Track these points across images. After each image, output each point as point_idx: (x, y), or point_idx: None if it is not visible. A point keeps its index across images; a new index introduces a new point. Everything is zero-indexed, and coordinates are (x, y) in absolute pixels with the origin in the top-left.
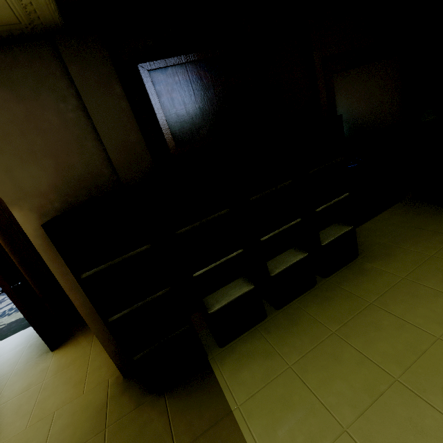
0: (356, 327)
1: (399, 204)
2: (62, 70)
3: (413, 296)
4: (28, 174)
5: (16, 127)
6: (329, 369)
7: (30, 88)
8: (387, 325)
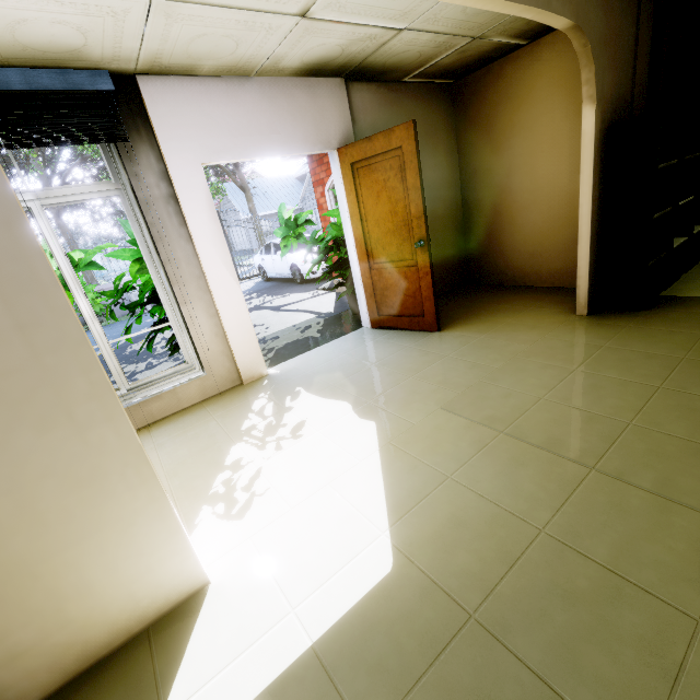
0: None
1: None
2: (637, 1)
3: None
4: (607, 80)
5: (614, 36)
6: None
7: (625, 7)
8: None
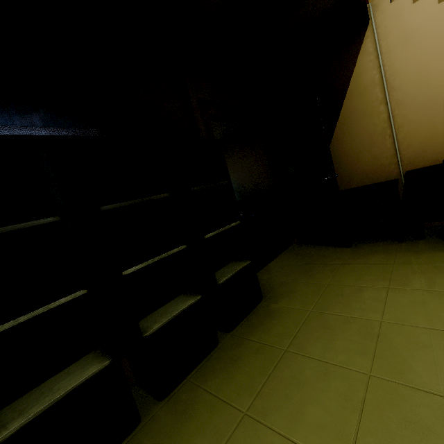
0: (274, 392)
1: (289, 248)
2: None
3: (326, 329)
4: None
5: None
6: None
7: None
8: (310, 376)
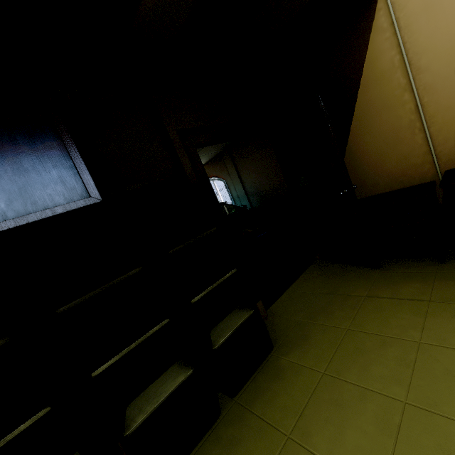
0: None
1: (311, 267)
2: None
3: (337, 407)
4: None
5: None
6: None
7: None
8: None
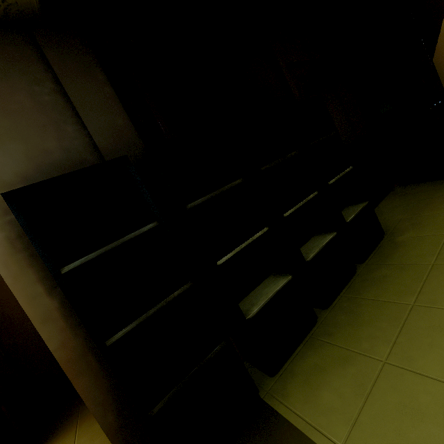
0: (435, 290)
1: (392, 192)
2: (38, 56)
3: None
4: None
5: None
6: (442, 345)
7: None
8: None
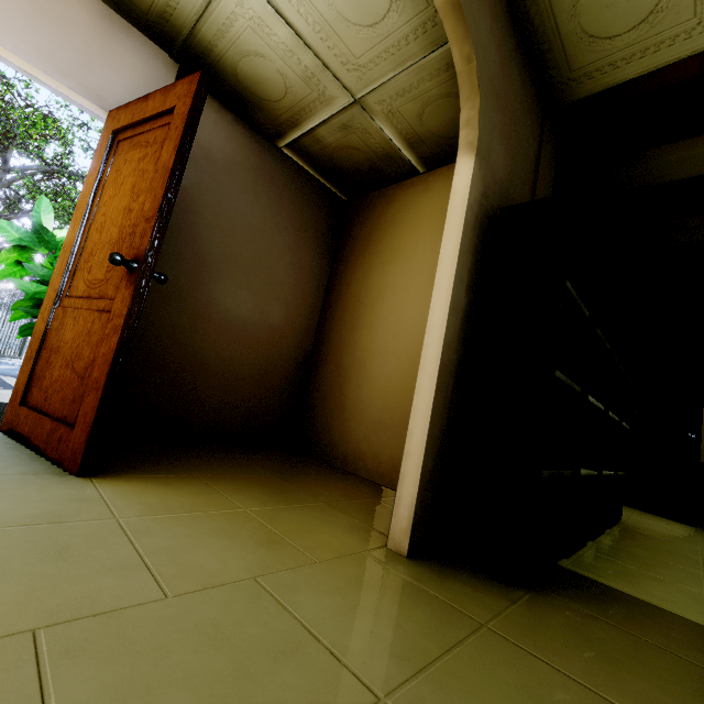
0: None
1: None
2: (540, 123)
3: None
4: (497, 150)
5: (511, 112)
6: None
7: (527, 105)
8: None
